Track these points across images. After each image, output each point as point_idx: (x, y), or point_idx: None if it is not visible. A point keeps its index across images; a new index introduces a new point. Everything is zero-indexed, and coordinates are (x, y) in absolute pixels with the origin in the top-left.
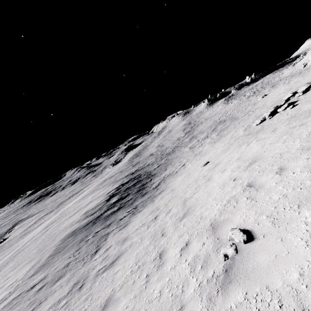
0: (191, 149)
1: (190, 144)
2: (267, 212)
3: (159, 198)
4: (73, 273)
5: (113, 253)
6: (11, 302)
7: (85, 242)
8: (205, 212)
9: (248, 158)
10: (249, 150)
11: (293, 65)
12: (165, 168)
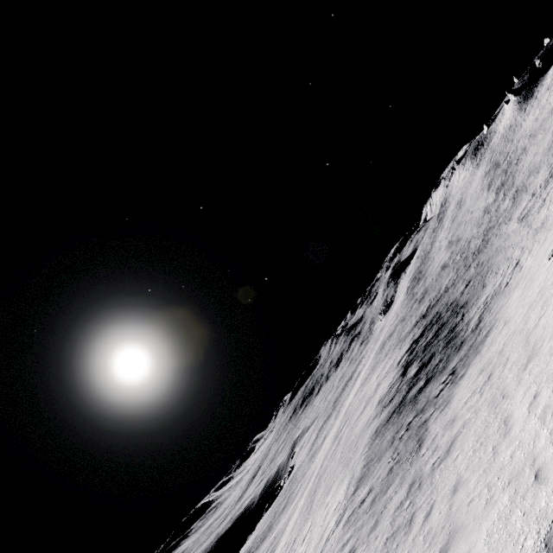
0: (523, 221)
1: (516, 211)
2: None
3: (487, 344)
4: (402, 476)
5: (444, 441)
6: (349, 520)
7: (399, 440)
8: None
9: None
10: None
11: None
12: (481, 283)
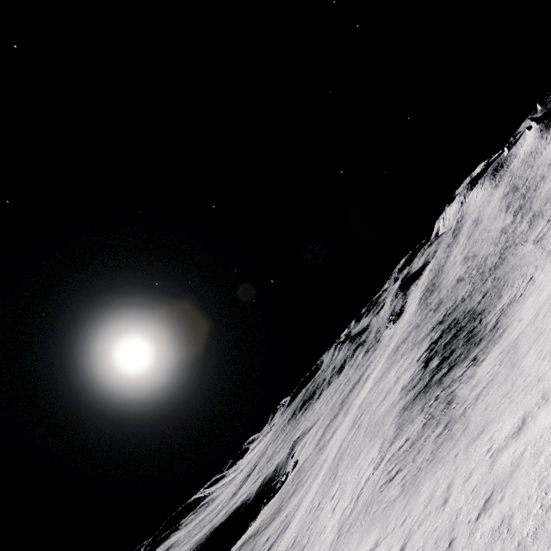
0: (538, 244)
1: (532, 234)
2: None
3: (504, 336)
4: (437, 423)
5: (472, 395)
6: (390, 459)
7: (429, 407)
8: None
9: None
10: None
11: None
12: (498, 295)
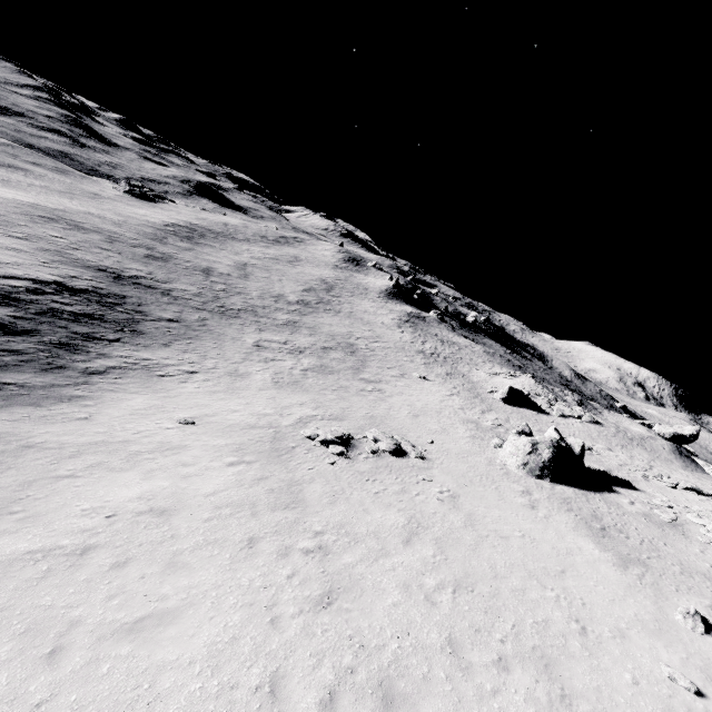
0: (253, 349)
1: (270, 334)
2: (8, 612)
3: (53, 411)
4: None
5: None
6: None
7: None
8: (6, 537)
9: (181, 493)
10: (209, 478)
11: (495, 374)
12: (172, 340)
